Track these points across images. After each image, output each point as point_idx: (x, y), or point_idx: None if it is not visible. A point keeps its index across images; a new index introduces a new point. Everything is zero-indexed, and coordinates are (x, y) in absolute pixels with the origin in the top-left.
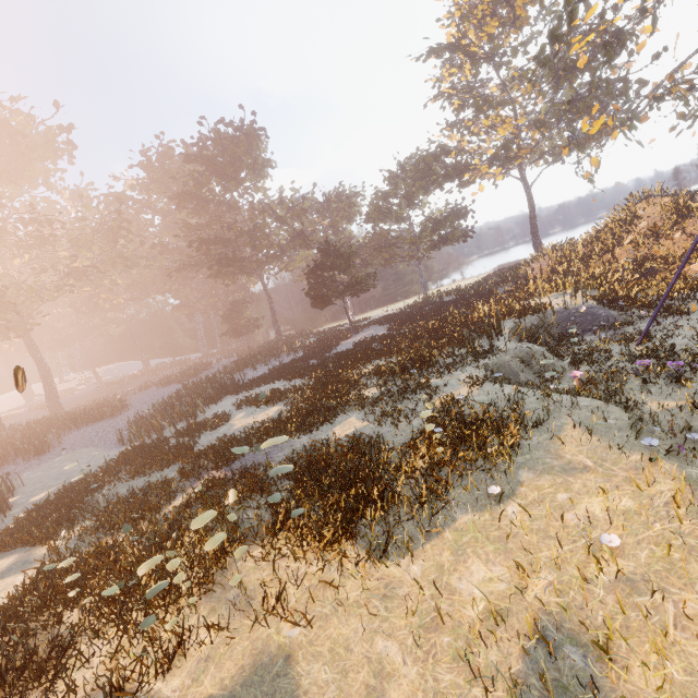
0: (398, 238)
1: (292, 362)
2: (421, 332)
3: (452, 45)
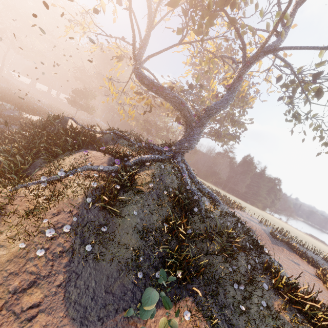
0: (137, 118)
1: (32, 103)
2: (26, 105)
3: (193, 63)
